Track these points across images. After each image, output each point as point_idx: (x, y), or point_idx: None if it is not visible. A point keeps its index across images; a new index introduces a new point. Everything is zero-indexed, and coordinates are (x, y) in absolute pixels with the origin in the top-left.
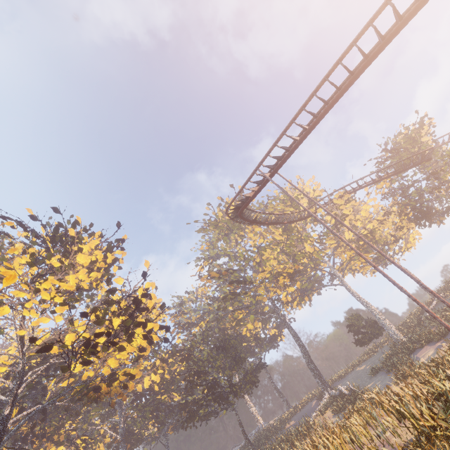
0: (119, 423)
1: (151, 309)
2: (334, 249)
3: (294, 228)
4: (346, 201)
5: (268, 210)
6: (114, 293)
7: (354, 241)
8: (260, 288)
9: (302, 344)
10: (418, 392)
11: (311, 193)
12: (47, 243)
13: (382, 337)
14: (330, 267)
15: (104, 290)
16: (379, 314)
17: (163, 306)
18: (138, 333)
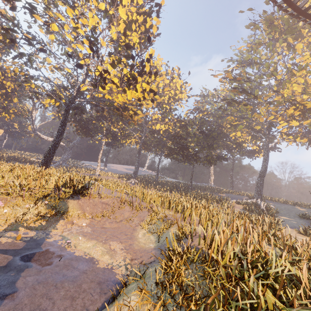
0: (142, 137)
1: (147, 72)
2: None
3: None
4: None
5: None
6: (129, 49)
7: None
8: (263, 107)
9: (265, 167)
10: (248, 243)
11: None
12: None
13: None
14: None
15: (123, 43)
16: None
17: (156, 75)
18: (138, 87)
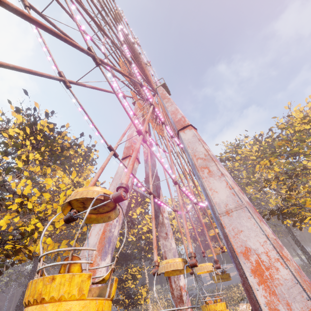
0: None
1: None
2: None
3: None
4: None
5: None
6: None
7: None
8: None
9: None
10: None
11: None
12: None
13: None
14: None
15: None
16: None
17: None
18: None
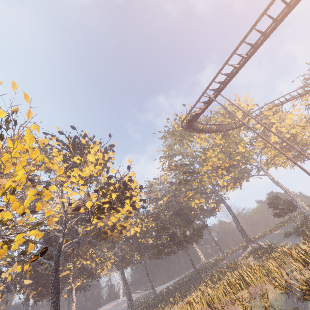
0: (118, 252)
1: (134, 188)
2: (261, 149)
3: (230, 134)
4: (274, 112)
5: (211, 122)
6: (111, 179)
7: (279, 143)
8: (204, 177)
9: (234, 214)
10: None
11: (245, 107)
12: (70, 148)
13: (296, 212)
14: (257, 162)
15: (105, 176)
16: (294, 196)
17: (141, 187)
18: (127, 203)
